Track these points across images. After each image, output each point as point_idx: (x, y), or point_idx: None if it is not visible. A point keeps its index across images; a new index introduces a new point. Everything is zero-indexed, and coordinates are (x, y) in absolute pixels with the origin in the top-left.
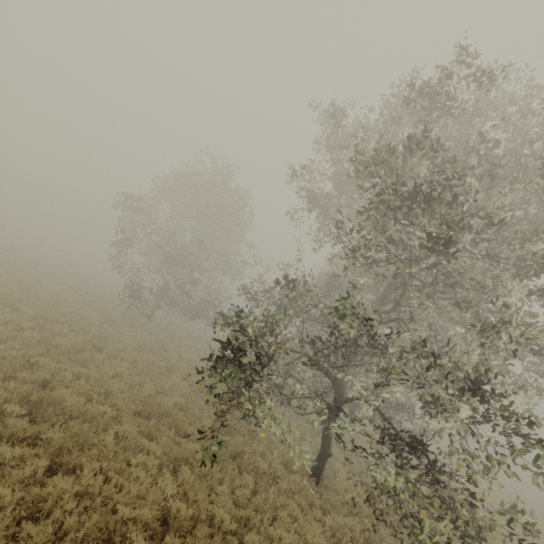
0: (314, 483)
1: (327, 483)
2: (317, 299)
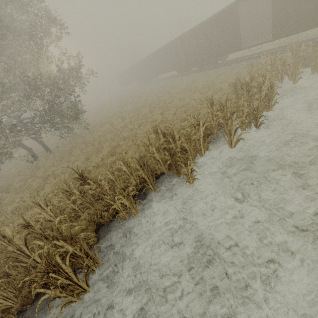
0: None
1: None
2: None
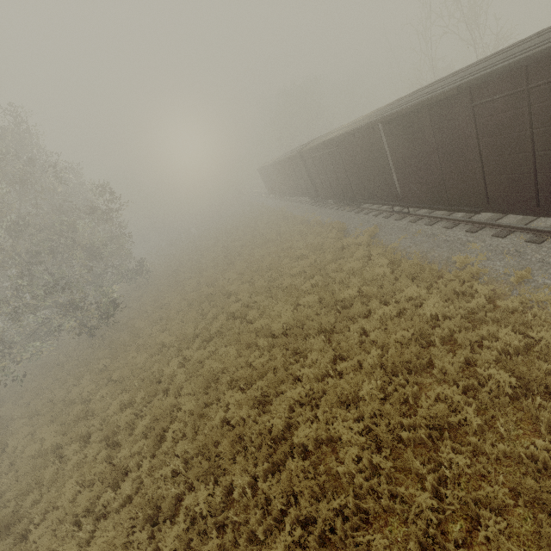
0: (90, 338)
1: (99, 331)
2: (4, 279)
